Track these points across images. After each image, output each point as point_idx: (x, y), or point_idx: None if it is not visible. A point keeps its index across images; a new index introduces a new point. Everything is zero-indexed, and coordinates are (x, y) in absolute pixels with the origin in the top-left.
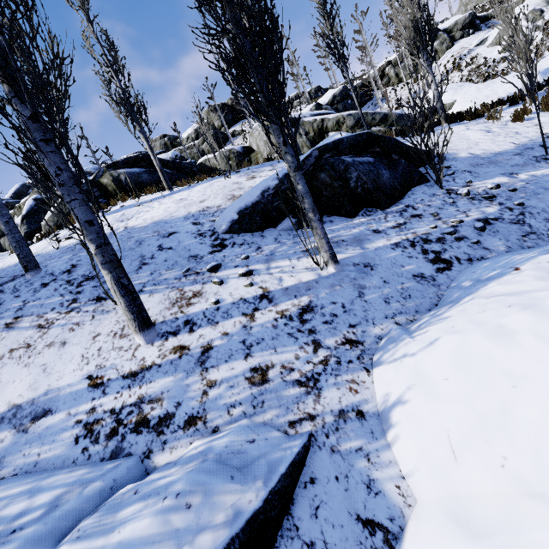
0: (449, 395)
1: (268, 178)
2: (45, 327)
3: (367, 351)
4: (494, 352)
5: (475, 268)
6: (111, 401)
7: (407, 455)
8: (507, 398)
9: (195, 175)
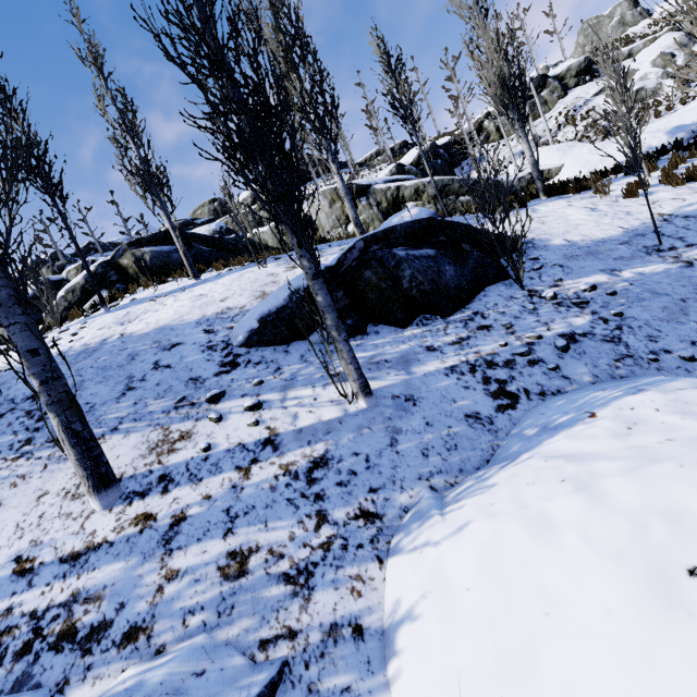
0: (469, 614)
1: (300, 276)
2: None
3: (385, 530)
4: (529, 555)
5: (546, 407)
6: (36, 597)
7: None
8: (536, 631)
9: (240, 253)
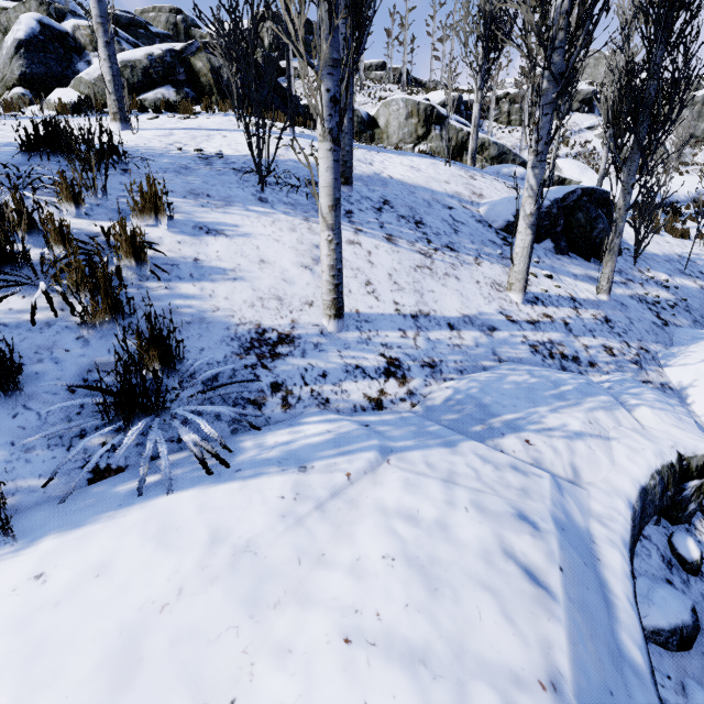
0: None
1: None
2: (427, 256)
3: (655, 357)
4: None
5: (684, 330)
6: (532, 335)
7: (701, 410)
8: None
9: (299, 118)
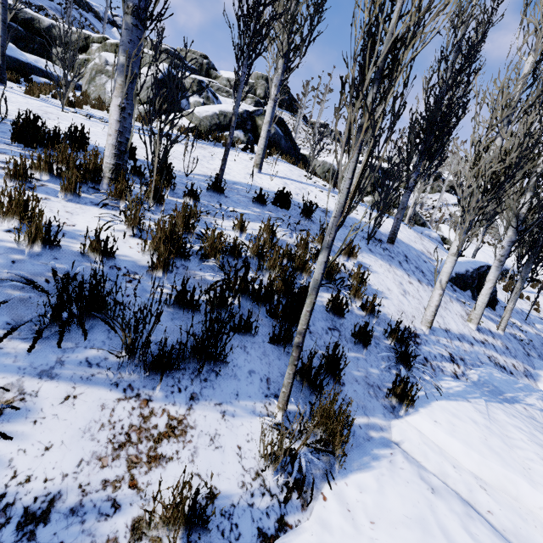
0: None
1: (467, 265)
2: None
3: (531, 374)
4: None
5: (538, 360)
6: (486, 351)
7: None
8: None
9: (298, 161)
